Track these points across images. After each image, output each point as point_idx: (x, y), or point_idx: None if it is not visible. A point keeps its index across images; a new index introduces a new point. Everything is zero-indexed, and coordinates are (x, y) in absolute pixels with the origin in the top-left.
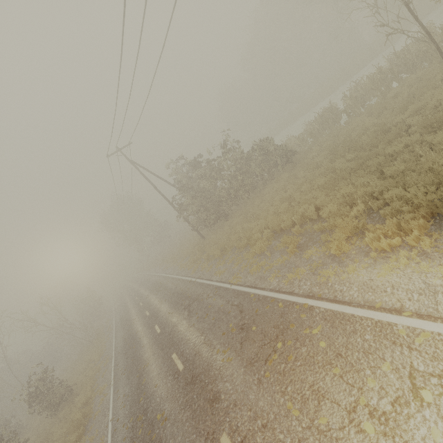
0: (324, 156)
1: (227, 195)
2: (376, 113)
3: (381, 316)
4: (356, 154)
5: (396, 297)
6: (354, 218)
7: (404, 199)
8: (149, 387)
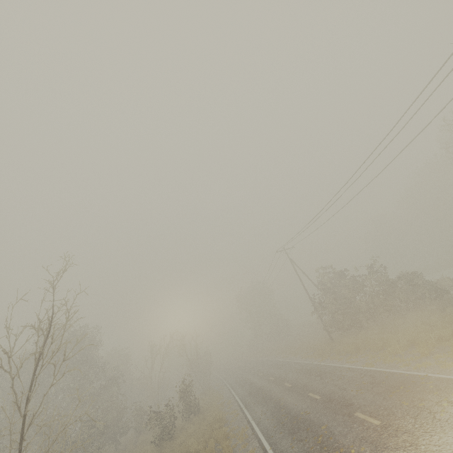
0: None
1: (366, 308)
2: None
3: None
4: None
5: None
6: None
7: None
8: (289, 405)
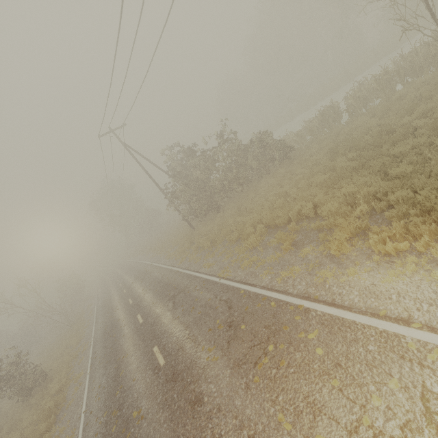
0: (323, 153)
1: (221, 187)
2: (380, 114)
3: (387, 326)
4: (359, 152)
5: (402, 306)
6: (356, 218)
7: (411, 202)
8: (127, 381)
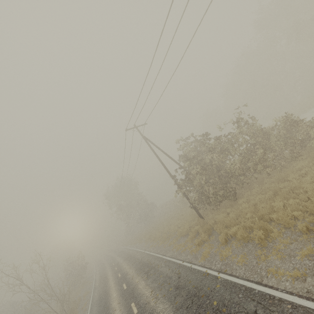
0: None
1: (240, 170)
2: None
3: None
4: None
5: None
6: None
7: None
8: None
